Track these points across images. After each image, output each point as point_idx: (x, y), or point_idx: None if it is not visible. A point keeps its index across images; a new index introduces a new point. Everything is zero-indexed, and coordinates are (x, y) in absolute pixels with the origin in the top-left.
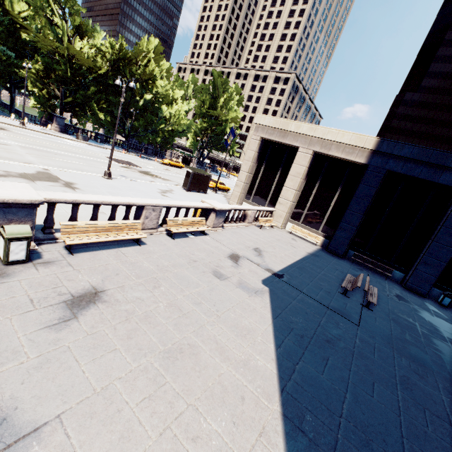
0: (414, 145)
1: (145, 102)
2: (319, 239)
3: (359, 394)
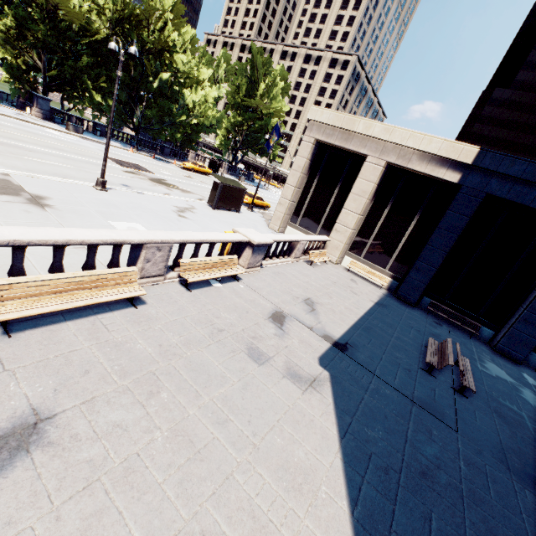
0: (529, 161)
1: (161, 83)
2: (386, 280)
3: None
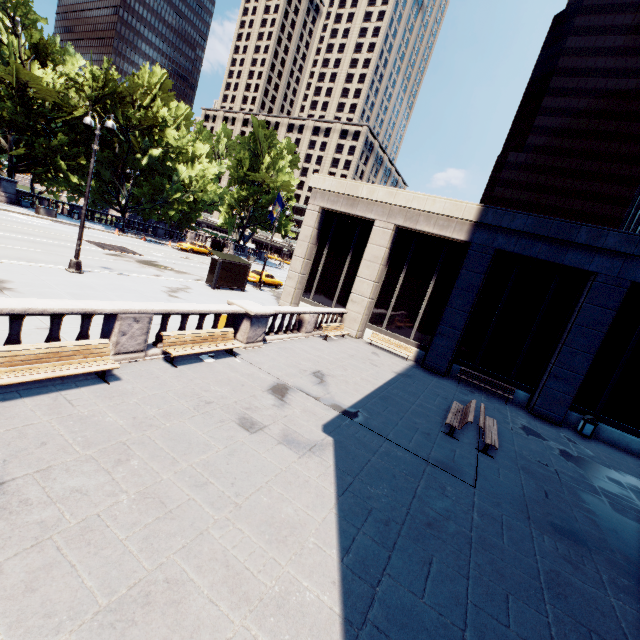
0: (528, 214)
1: (151, 160)
2: (411, 350)
3: (486, 627)
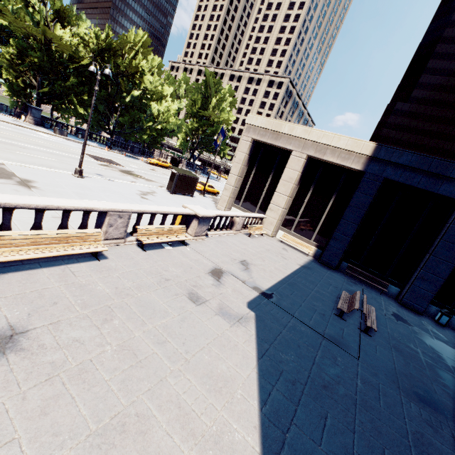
0: (413, 153)
1: (132, 98)
2: (311, 249)
3: None
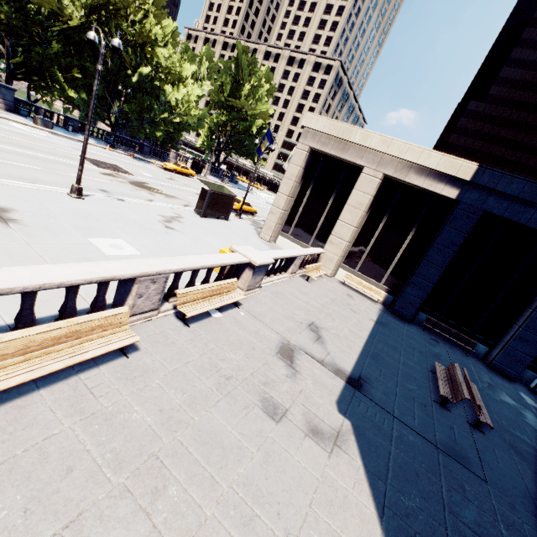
0: (526, 180)
1: (141, 78)
2: (381, 295)
3: None
